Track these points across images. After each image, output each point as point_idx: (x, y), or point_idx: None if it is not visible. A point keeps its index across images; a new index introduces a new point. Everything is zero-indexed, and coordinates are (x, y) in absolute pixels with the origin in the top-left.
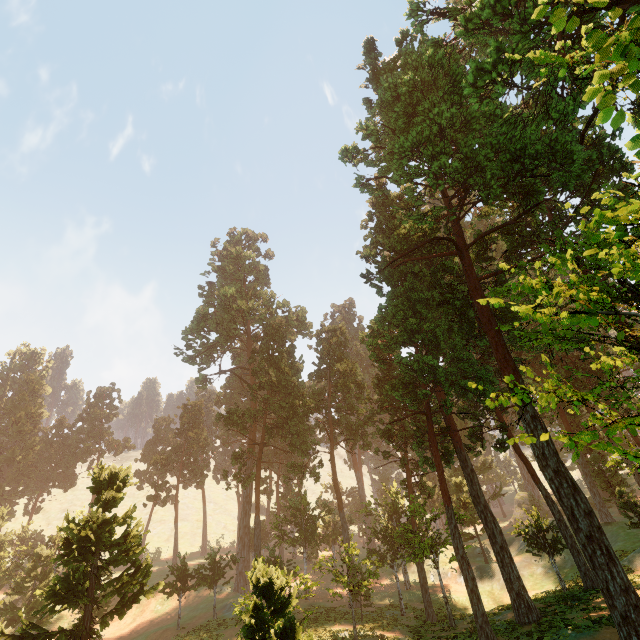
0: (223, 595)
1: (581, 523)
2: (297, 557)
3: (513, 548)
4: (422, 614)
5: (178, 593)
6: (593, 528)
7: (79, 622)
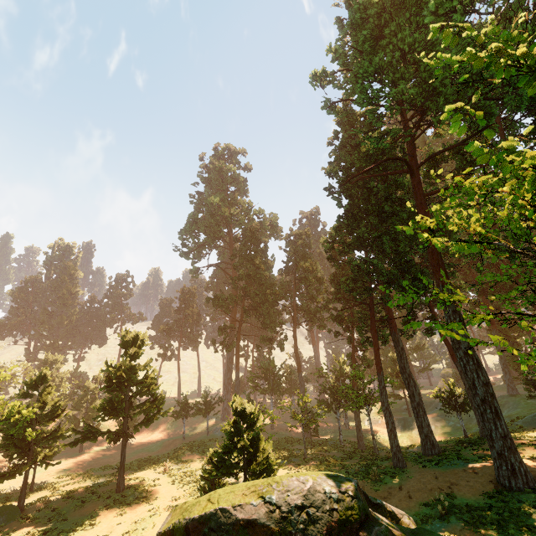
0: (213, 422)
1: (479, 390)
2: (266, 402)
3: (432, 407)
4: (355, 445)
5: (182, 418)
6: (487, 394)
7: (120, 428)
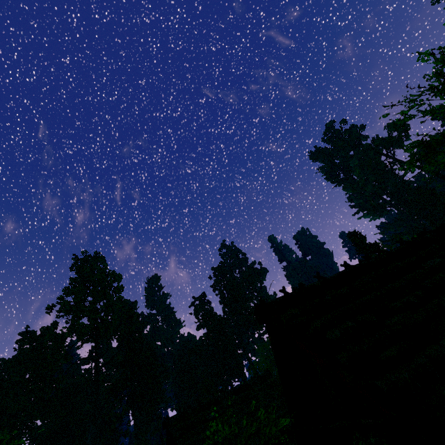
0: None
1: None
2: None
3: None
4: None
5: None
6: None
7: None
